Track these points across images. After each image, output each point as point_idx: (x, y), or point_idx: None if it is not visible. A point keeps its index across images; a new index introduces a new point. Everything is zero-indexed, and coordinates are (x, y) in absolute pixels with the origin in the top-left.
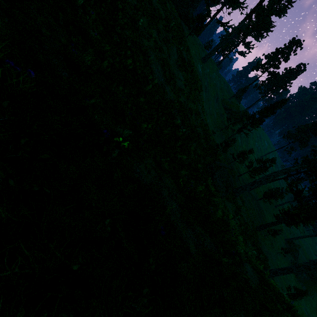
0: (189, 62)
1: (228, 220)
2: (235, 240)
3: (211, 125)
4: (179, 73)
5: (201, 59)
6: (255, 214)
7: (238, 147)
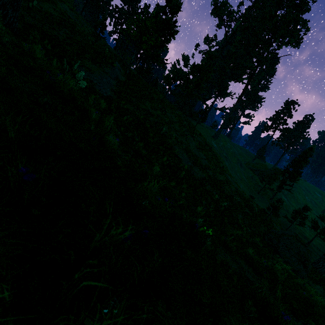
0: (205, 143)
1: None
2: None
3: (245, 190)
4: (200, 154)
5: (212, 137)
6: None
7: (288, 206)
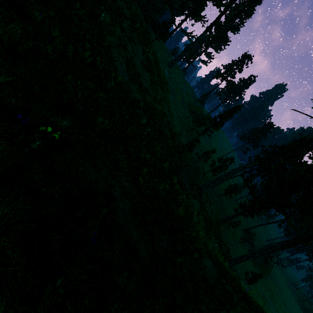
0: (156, 65)
1: (192, 216)
2: (196, 236)
3: (178, 127)
4: (144, 73)
5: (167, 63)
6: (218, 208)
7: (203, 147)
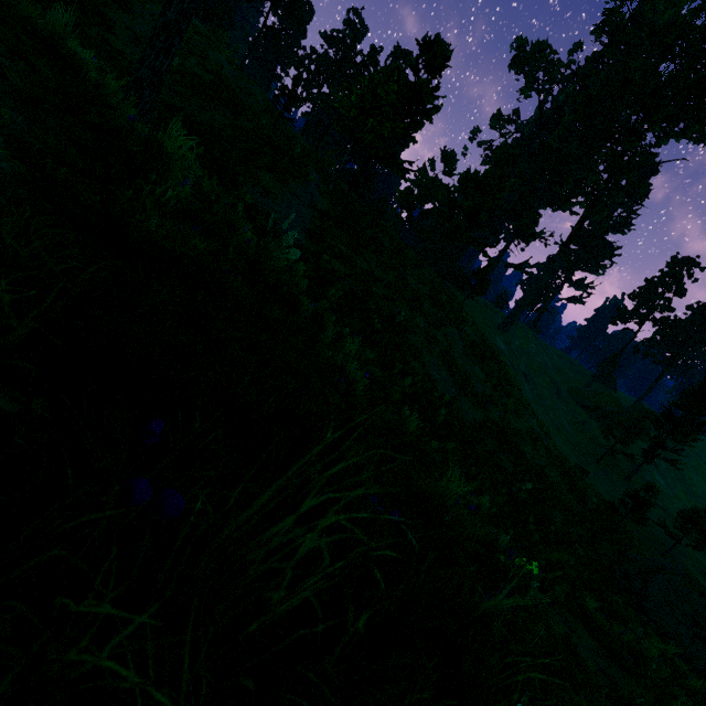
0: (483, 342)
1: None
2: None
3: (568, 453)
4: (473, 368)
5: (497, 327)
6: None
7: (667, 499)
